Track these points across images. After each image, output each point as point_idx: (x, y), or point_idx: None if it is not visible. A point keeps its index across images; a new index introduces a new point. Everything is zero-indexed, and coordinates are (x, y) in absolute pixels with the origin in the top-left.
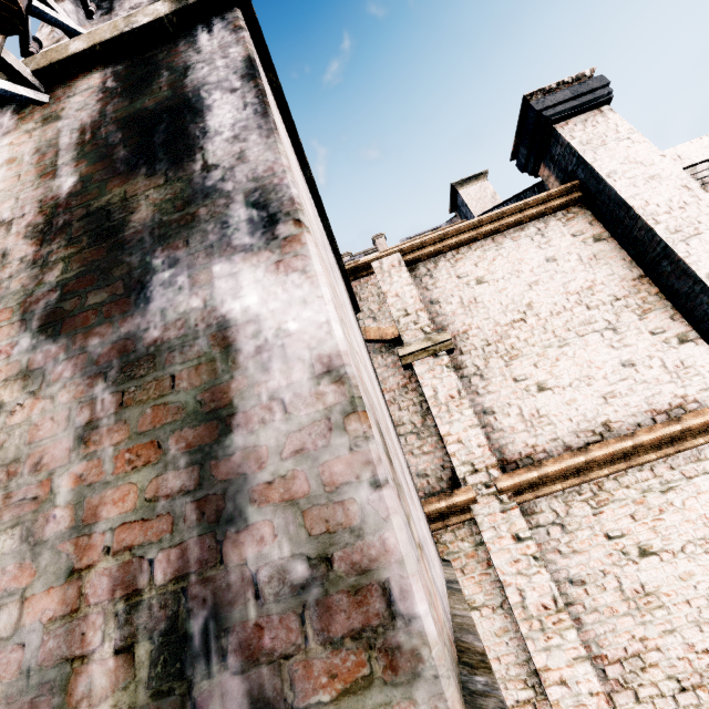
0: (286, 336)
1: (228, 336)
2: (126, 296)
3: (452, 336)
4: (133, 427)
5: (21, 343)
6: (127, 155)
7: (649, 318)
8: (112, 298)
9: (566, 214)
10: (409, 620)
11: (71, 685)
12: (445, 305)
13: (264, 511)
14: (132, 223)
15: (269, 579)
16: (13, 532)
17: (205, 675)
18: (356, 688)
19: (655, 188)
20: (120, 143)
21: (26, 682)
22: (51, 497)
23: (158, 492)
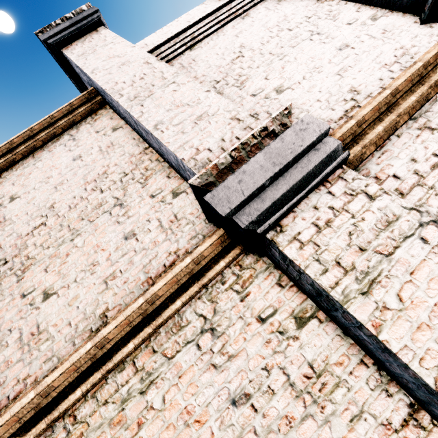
0: None
1: None
2: None
3: None
4: None
5: None
6: None
7: (150, 183)
8: None
9: (94, 116)
10: None
11: None
12: None
13: None
14: None
15: None
16: None
17: None
18: None
19: (124, 71)
20: None
21: None
22: None
23: None
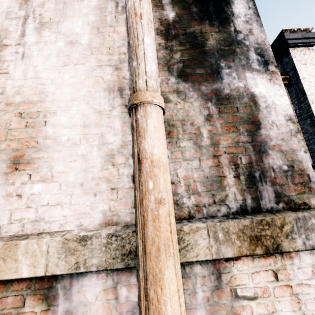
0: (275, 105)
1: (255, 99)
2: (212, 74)
3: None
4: (226, 120)
5: (171, 80)
6: (198, 11)
7: None
8: (206, 73)
9: None
10: (314, 182)
11: (222, 182)
12: None
13: (273, 152)
14: (207, 44)
15: (277, 168)
16: (190, 141)
17: (261, 185)
18: (301, 193)
19: None
20: (192, 3)
21: (207, 179)
22: (201, 134)
23: (239, 140)
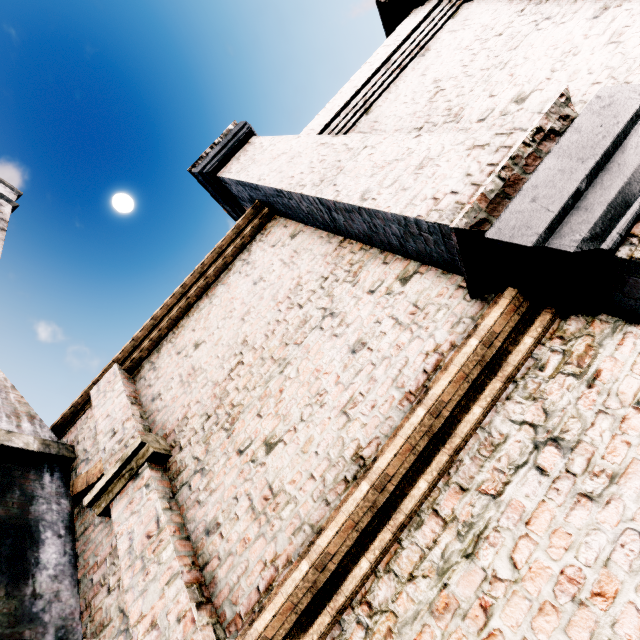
0: None
1: None
2: None
3: (171, 430)
4: None
5: None
6: None
7: (362, 277)
8: None
9: (264, 232)
10: None
11: None
12: (166, 394)
13: None
14: None
15: None
16: None
17: None
18: None
19: (297, 163)
20: None
21: None
22: None
23: None
